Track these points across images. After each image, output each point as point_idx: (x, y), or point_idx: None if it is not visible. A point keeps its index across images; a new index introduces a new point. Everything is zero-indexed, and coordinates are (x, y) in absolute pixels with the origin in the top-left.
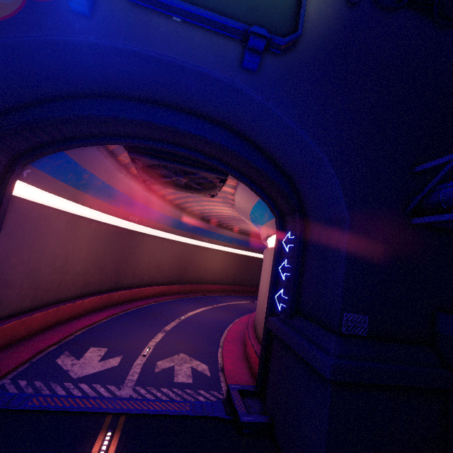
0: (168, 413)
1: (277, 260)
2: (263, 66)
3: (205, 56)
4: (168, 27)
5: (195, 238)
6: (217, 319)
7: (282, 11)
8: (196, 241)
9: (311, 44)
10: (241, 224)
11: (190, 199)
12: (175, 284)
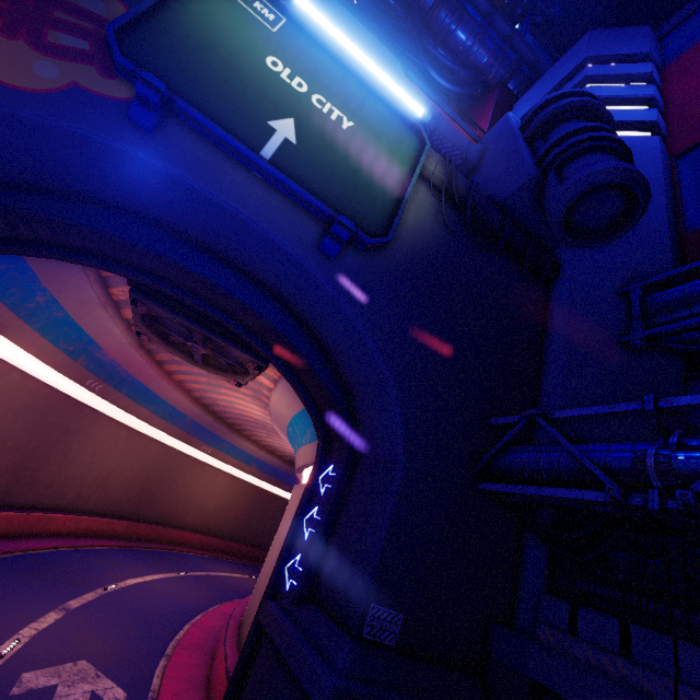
0: None
1: (304, 506)
2: (344, 255)
3: (279, 223)
4: (244, 177)
5: (191, 443)
6: (179, 600)
7: (376, 212)
8: (190, 448)
9: (401, 251)
10: (272, 436)
11: (204, 379)
12: (124, 519)
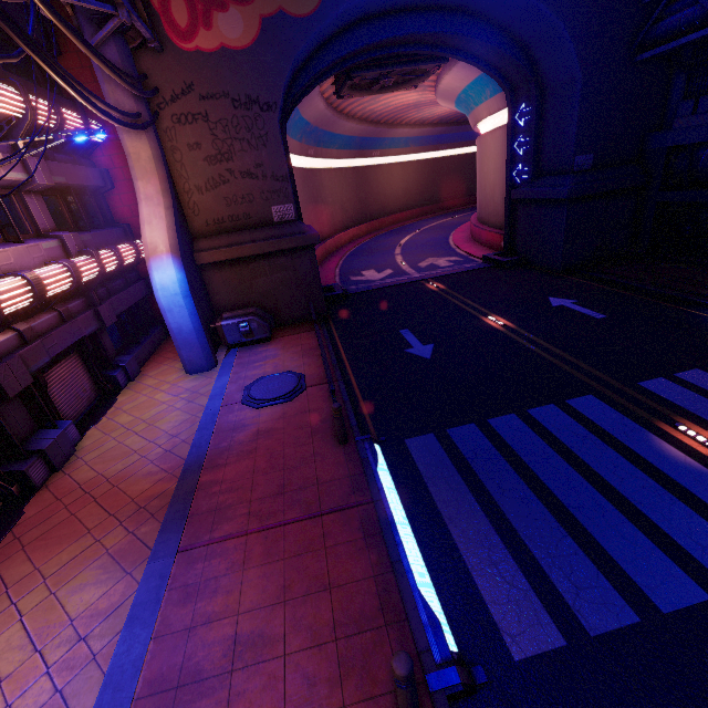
0: (454, 273)
1: (511, 139)
2: None
3: None
4: None
5: (365, 156)
6: (433, 238)
7: None
8: (365, 160)
9: None
10: (422, 110)
11: (367, 99)
12: (363, 224)
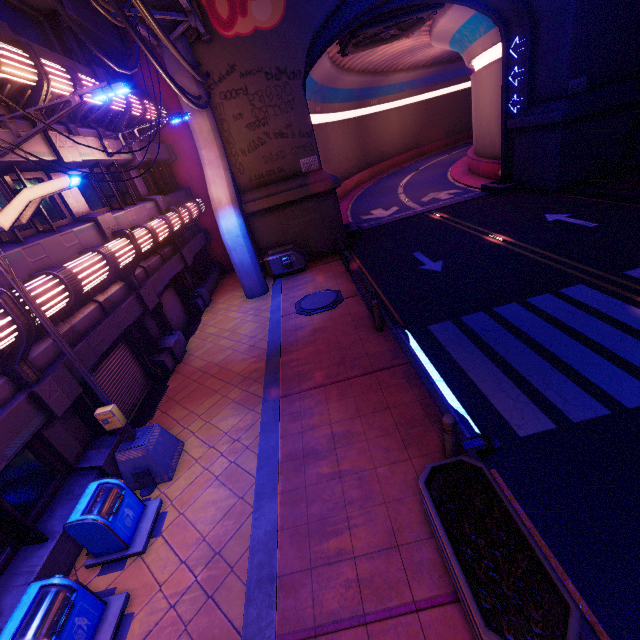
0: (455, 203)
1: (506, 72)
2: None
3: None
4: None
5: (364, 106)
6: (432, 175)
7: None
8: (364, 110)
9: None
10: (416, 54)
11: (366, 52)
12: (365, 170)
